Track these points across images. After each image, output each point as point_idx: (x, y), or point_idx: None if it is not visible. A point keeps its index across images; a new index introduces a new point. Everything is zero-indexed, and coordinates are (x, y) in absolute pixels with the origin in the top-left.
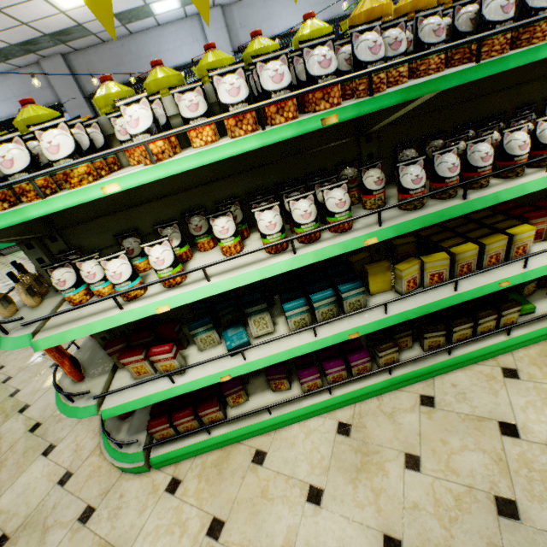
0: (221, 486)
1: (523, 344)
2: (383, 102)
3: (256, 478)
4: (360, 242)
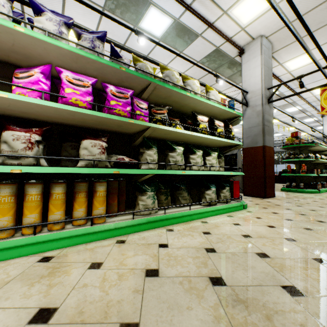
0: None
1: None
2: None
3: None
4: None
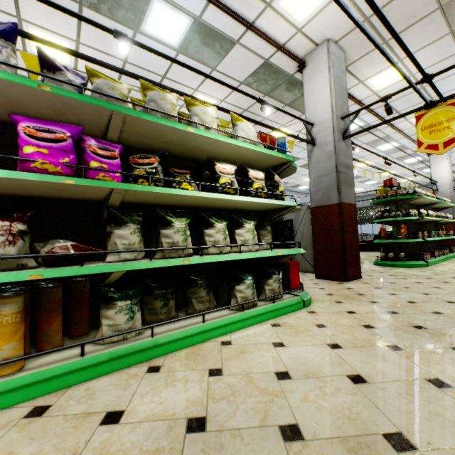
0: (445, 265)
1: (452, 257)
2: (440, 201)
3: (448, 265)
4: (440, 219)
